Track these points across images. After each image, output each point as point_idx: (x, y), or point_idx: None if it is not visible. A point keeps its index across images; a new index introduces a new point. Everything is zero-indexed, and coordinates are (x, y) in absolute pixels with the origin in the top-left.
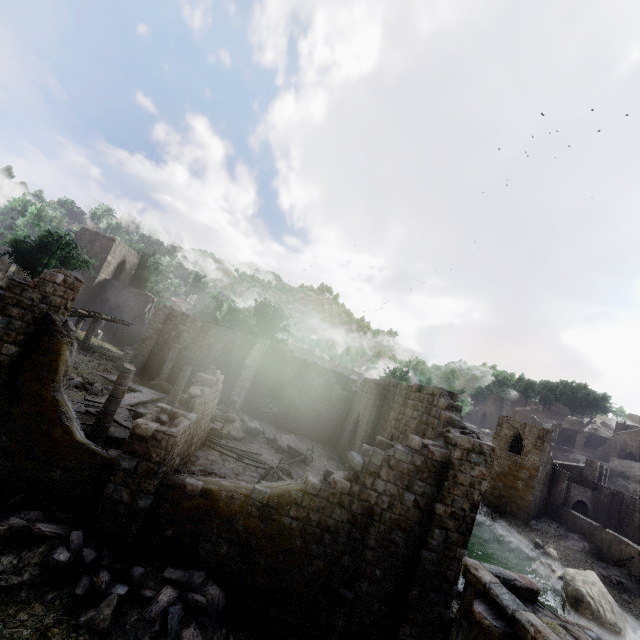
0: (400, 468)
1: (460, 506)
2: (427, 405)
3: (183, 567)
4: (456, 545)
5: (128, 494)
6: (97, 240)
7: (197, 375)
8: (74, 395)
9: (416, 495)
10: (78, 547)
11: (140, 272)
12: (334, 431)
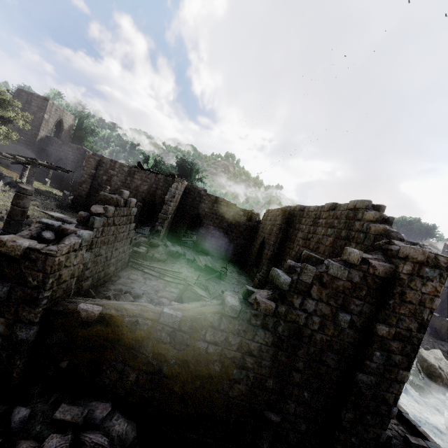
0: (334, 286)
1: (406, 326)
2: (346, 220)
3: (85, 398)
4: (398, 367)
5: (4, 325)
6: (33, 100)
7: (100, 194)
8: None
9: (352, 315)
10: None
11: (78, 132)
12: (242, 253)
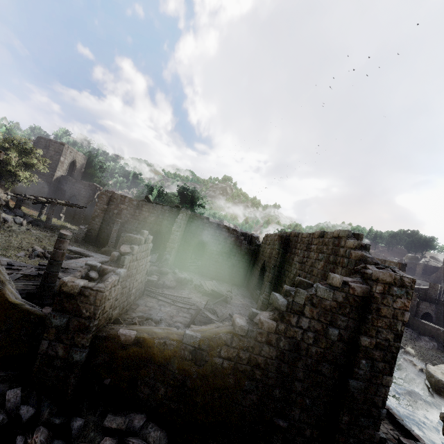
0: (323, 305)
1: (384, 337)
2: (333, 247)
3: (124, 411)
4: (382, 373)
5: (63, 349)
6: (51, 145)
7: (126, 235)
8: (36, 262)
9: (340, 329)
10: (15, 405)
11: (88, 169)
12: (245, 276)
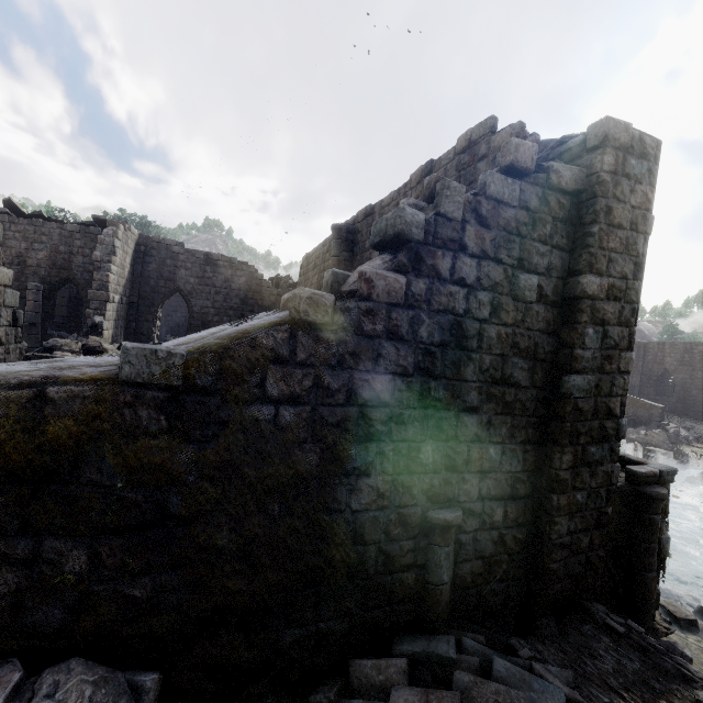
0: (502, 221)
1: (620, 272)
2: (460, 173)
3: None
4: (619, 348)
5: None
6: None
7: None
8: None
9: (538, 275)
10: None
11: None
12: None
